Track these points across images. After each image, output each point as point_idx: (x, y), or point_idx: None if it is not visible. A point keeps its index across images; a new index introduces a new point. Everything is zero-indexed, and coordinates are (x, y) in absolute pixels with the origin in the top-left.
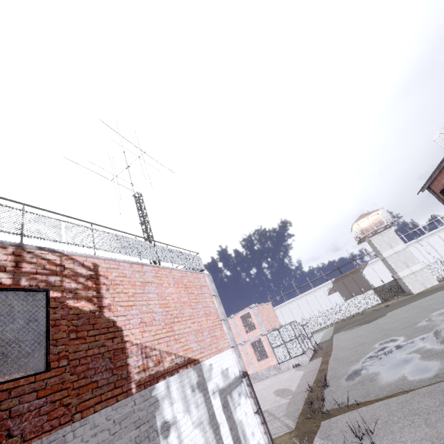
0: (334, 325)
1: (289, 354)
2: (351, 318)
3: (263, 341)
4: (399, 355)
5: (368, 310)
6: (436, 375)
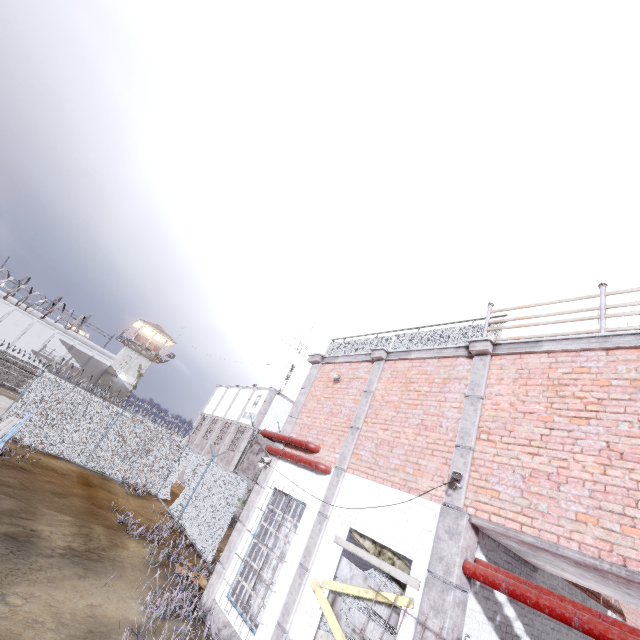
0: None
1: None
2: None
3: None
4: None
5: None
6: None
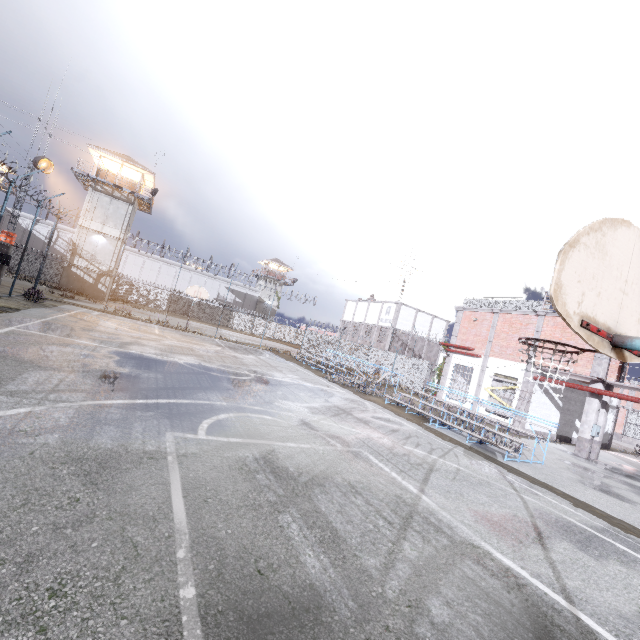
0: None
1: None
2: None
3: (621, 412)
4: None
5: None
6: None
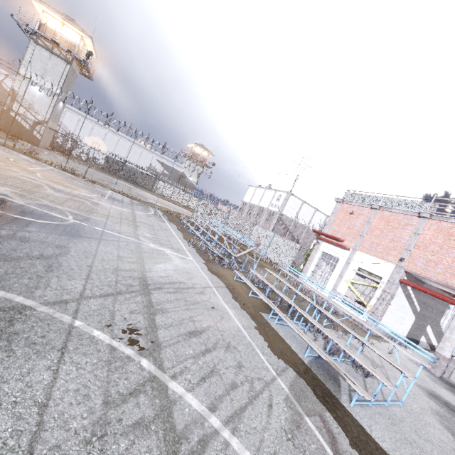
0: None
1: None
2: None
3: None
4: None
5: None
6: None
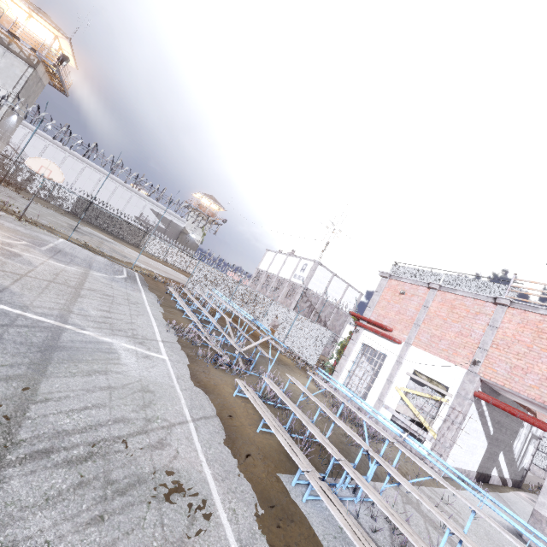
0: None
1: None
2: None
3: None
4: None
5: None
6: None
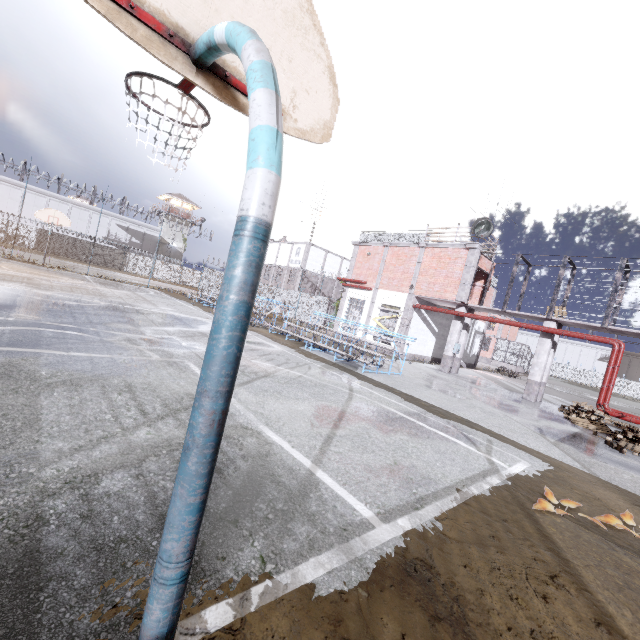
0: (569, 382)
1: (504, 359)
2: (594, 388)
3: (492, 341)
4: (568, 390)
5: (621, 396)
6: (565, 392)
